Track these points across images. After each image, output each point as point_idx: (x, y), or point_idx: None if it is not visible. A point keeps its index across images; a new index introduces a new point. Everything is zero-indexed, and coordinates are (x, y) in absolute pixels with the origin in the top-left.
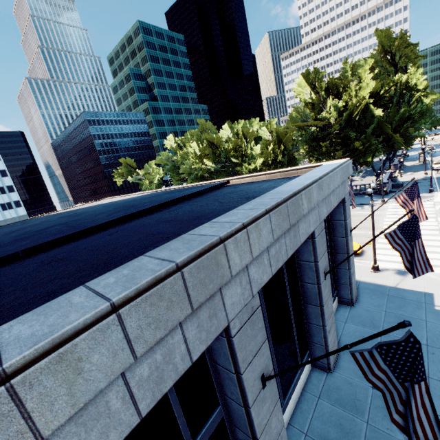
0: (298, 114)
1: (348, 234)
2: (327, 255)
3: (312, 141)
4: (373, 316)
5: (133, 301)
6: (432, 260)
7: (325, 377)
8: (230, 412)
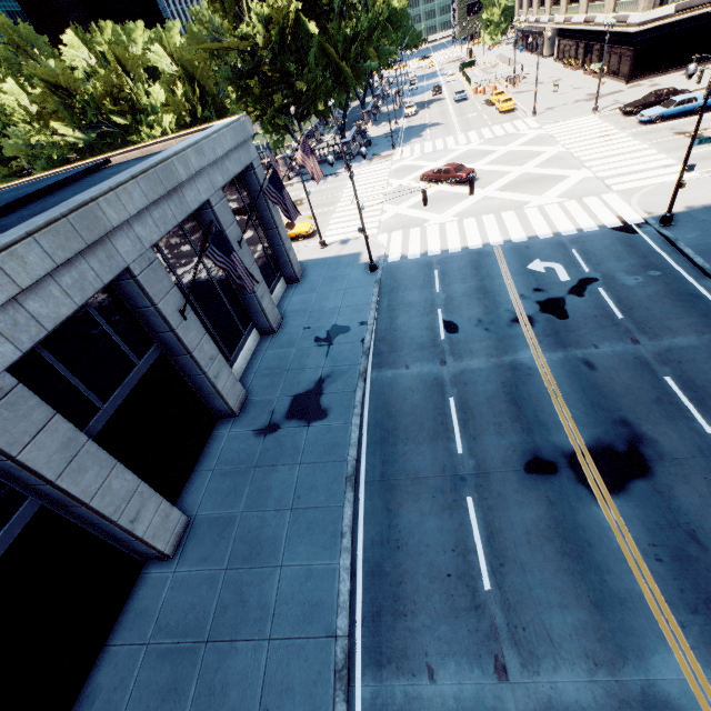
0: (201, 25)
1: (271, 206)
2: (238, 226)
3: (239, 79)
4: (314, 284)
5: (40, 232)
6: (371, 224)
7: (271, 338)
8: (167, 346)
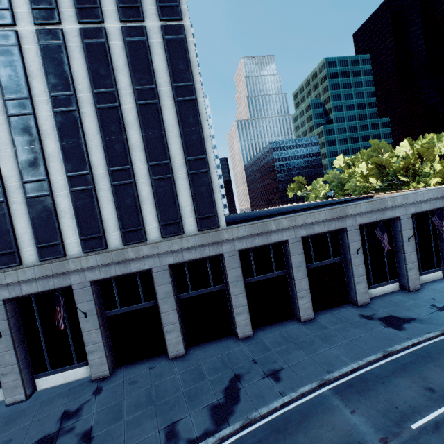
0: None
1: None
2: (413, 231)
3: None
4: None
5: (327, 210)
6: None
7: (405, 292)
8: (345, 260)
